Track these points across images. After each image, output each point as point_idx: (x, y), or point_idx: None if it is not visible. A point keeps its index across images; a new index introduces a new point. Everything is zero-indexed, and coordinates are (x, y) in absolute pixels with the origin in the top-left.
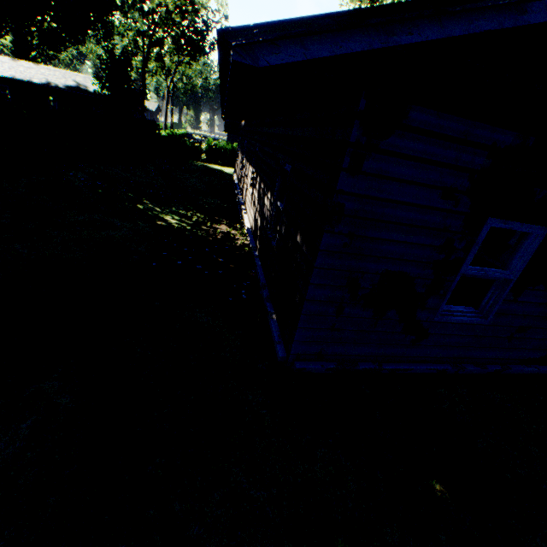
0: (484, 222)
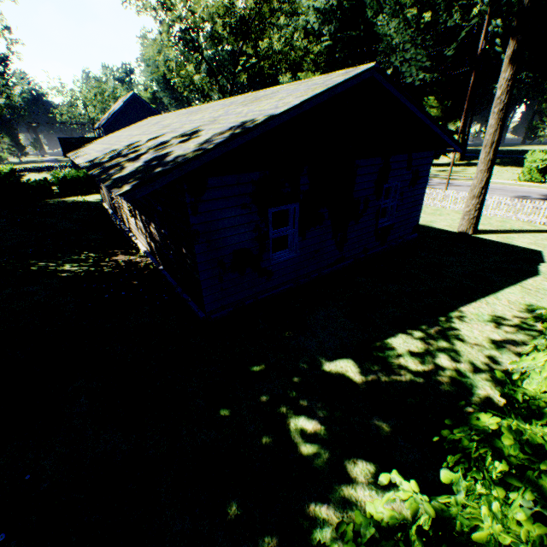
0: (268, 212)
